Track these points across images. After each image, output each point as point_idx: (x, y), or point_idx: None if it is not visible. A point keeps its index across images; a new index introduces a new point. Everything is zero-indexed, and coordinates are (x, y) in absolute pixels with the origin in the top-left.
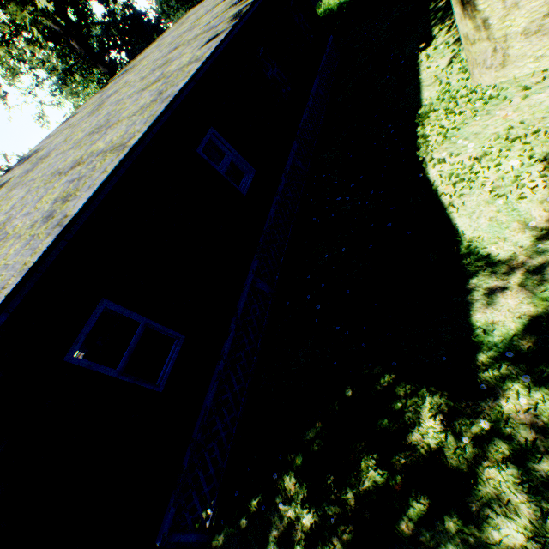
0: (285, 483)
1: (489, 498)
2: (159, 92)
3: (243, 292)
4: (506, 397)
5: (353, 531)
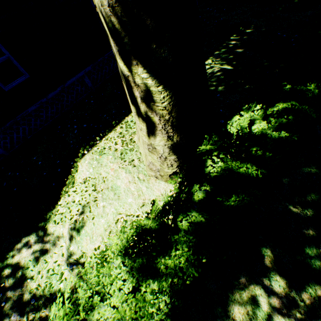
0: None
1: None
2: None
3: None
4: None
5: None
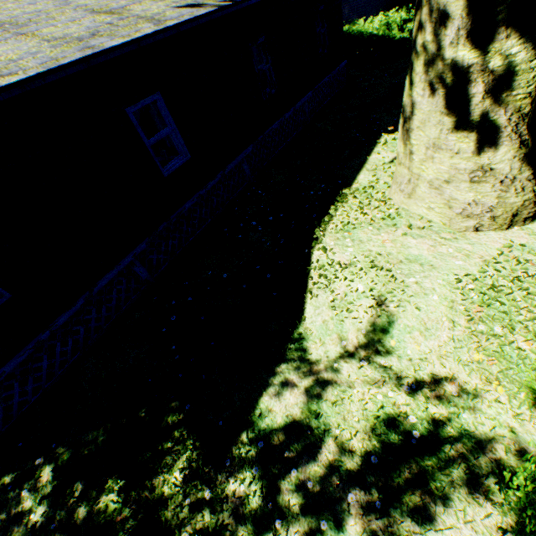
0: (42, 472)
1: None
2: (96, 31)
3: (111, 271)
4: (235, 479)
5: None
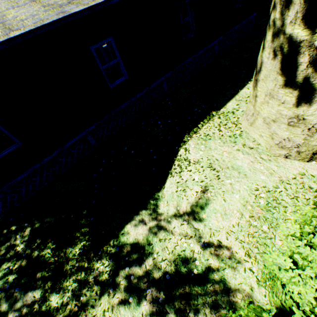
0: (27, 229)
1: (63, 287)
2: None
3: (74, 138)
4: (100, 262)
5: (26, 263)
